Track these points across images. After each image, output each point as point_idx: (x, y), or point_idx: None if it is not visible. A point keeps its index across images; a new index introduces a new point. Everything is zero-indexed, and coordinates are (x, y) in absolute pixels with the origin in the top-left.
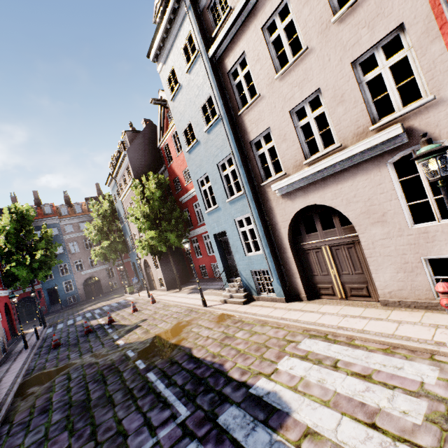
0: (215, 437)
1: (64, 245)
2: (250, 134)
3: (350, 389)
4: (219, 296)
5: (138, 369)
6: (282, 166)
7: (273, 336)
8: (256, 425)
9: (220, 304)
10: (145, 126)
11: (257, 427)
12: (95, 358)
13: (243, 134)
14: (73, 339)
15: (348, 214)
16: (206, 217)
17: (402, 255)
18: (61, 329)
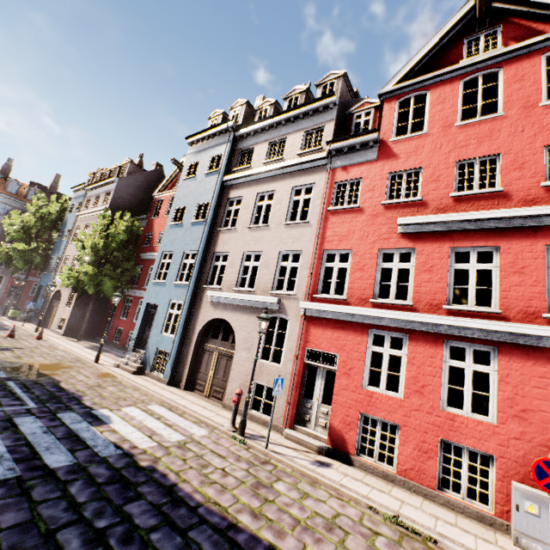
0: (50, 418)
1: None
2: (217, 247)
3: (155, 426)
4: (116, 361)
5: None
6: (222, 282)
7: (136, 397)
8: (83, 422)
9: (113, 366)
10: (154, 169)
11: (83, 422)
12: None
13: (214, 243)
14: None
15: (237, 336)
16: (151, 285)
17: (247, 375)
18: None
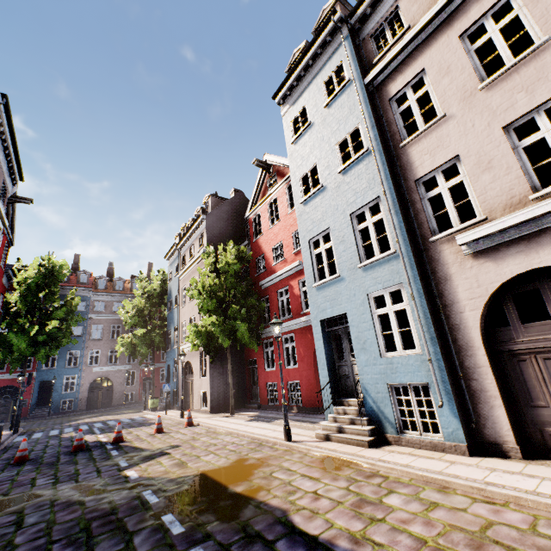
0: None
1: (86, 326)
2: (417, 170)
3: None
4: (308, 430)
5: (169, 535)
6: (477, 210)
7: (494, 519)
8: None
9: (317, 440)
10: (235, 195)
11: None
12: (80, 493)
13: (404, 170)
14: (51, 456)
15: None
16: (313, 293)
17: None
18: (38, 439)
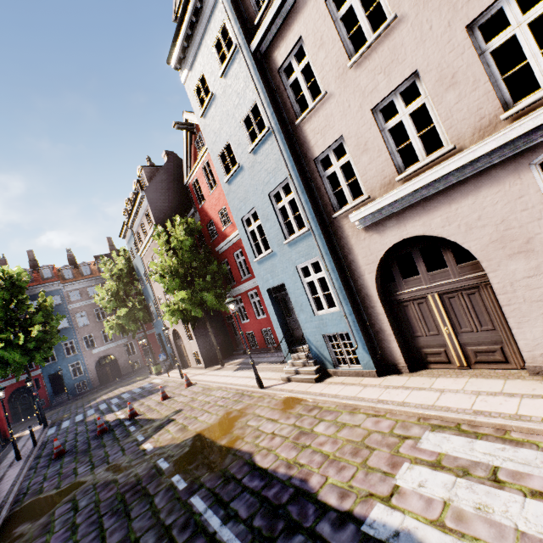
0: None
1: (69, 317)
2: (313, 149)
3: (542, 525)
4: (278, 372)
5: (177, 491)
6: (363, 188)
7: (373, 429)
8: None
9: (282, 383)
10: (168, 159)
11: None
12: (113, 473)
13: (303, 149)
14: (83, 444)
15: (469, 245)
16: (256, 267)
17: None
18: (67, 428)
